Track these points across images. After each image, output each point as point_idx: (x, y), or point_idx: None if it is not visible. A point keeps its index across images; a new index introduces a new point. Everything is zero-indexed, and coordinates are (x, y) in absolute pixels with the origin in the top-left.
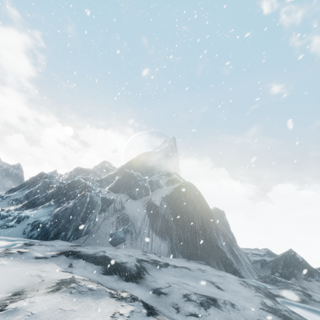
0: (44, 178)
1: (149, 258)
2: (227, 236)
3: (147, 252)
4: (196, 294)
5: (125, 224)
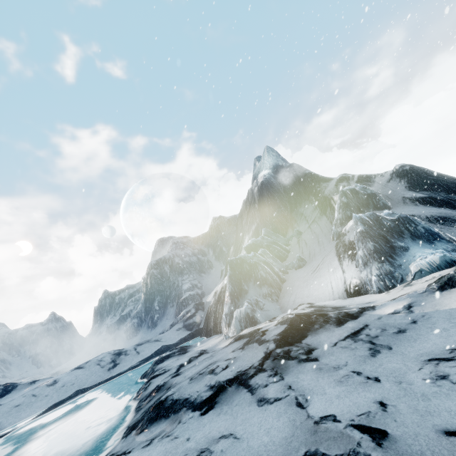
0: (245, 262)
1: None
2: None
3: None
4: None
5: (453, 221)
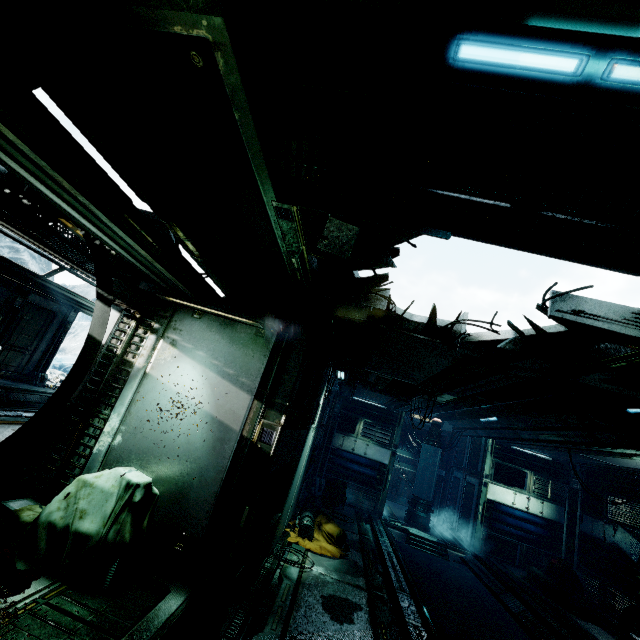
0: None
1: None
2: None
3: None
4: None
5: None
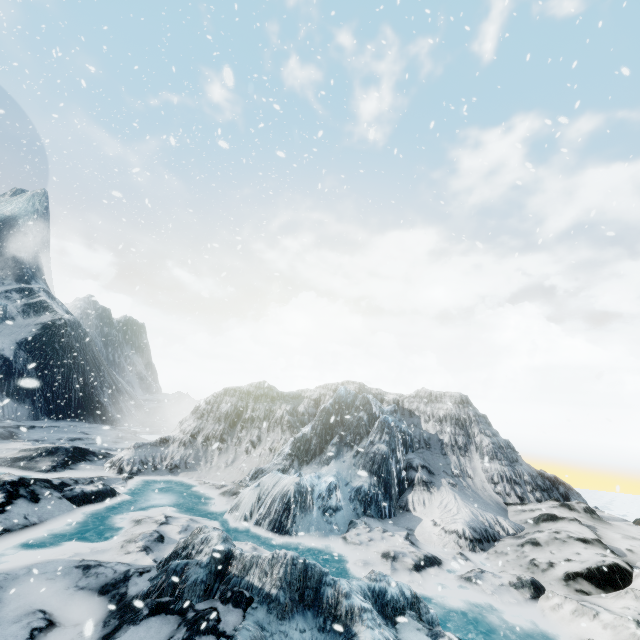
0: None
1: (11, 425)
2: (117, 388)
3: (2, 419)
4: (67, 437)
5: None
